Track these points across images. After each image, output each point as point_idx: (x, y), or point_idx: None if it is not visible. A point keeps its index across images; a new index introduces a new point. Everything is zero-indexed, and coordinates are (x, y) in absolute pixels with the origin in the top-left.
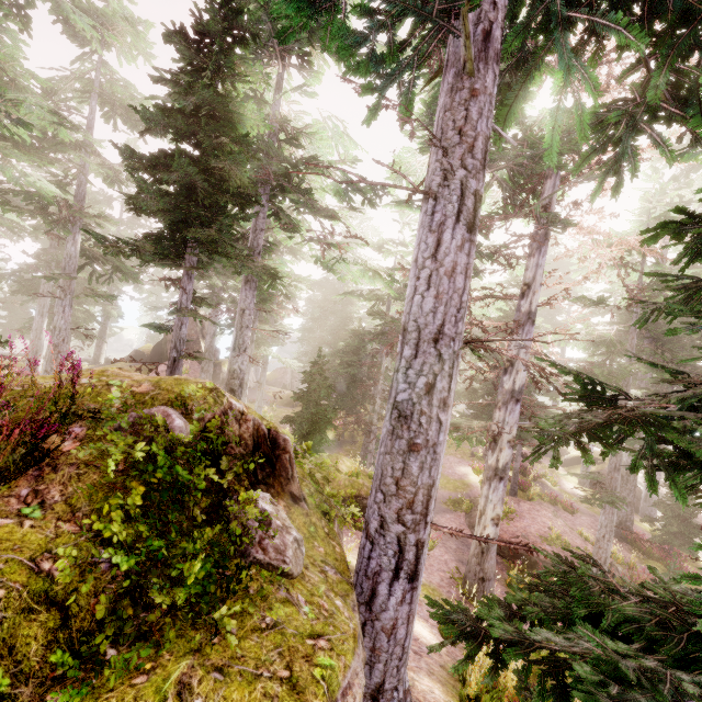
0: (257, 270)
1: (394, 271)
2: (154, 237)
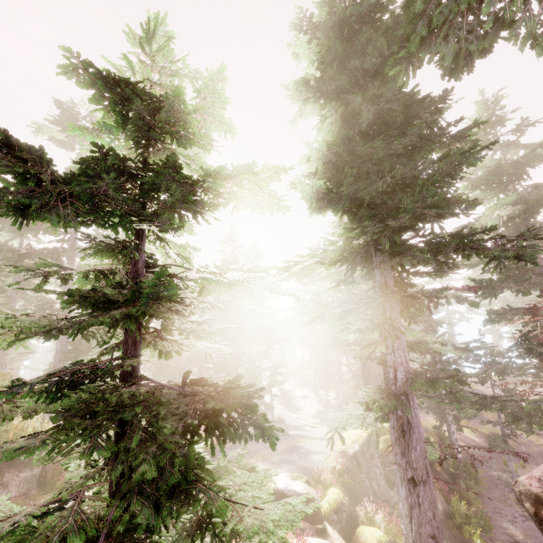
0: None
1: None
2: None
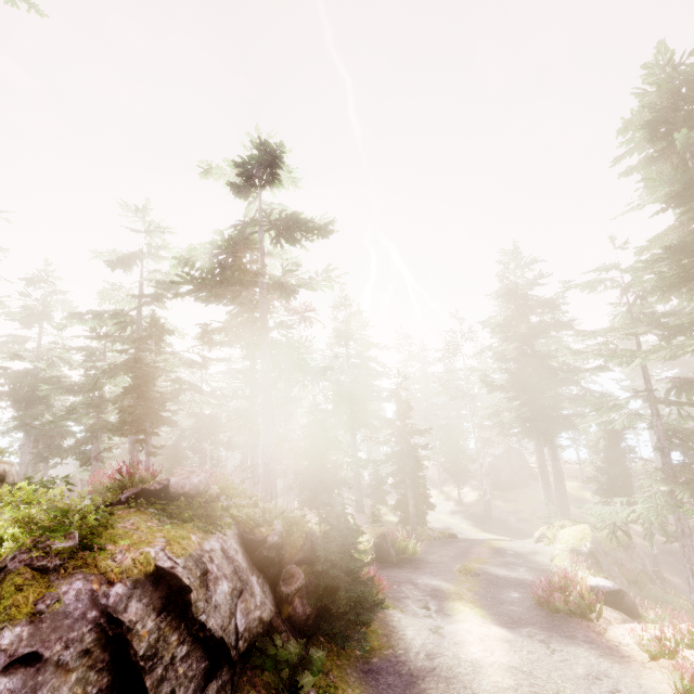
0: (174, 425)
1: (202, 382)
2: (127, 422)
